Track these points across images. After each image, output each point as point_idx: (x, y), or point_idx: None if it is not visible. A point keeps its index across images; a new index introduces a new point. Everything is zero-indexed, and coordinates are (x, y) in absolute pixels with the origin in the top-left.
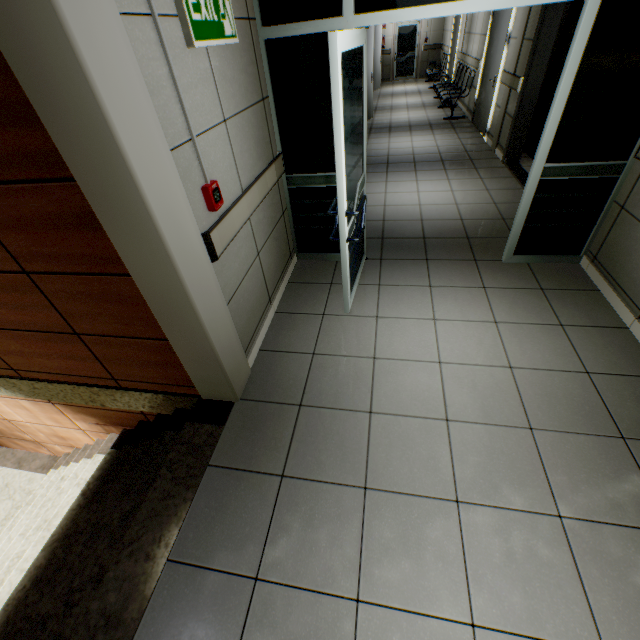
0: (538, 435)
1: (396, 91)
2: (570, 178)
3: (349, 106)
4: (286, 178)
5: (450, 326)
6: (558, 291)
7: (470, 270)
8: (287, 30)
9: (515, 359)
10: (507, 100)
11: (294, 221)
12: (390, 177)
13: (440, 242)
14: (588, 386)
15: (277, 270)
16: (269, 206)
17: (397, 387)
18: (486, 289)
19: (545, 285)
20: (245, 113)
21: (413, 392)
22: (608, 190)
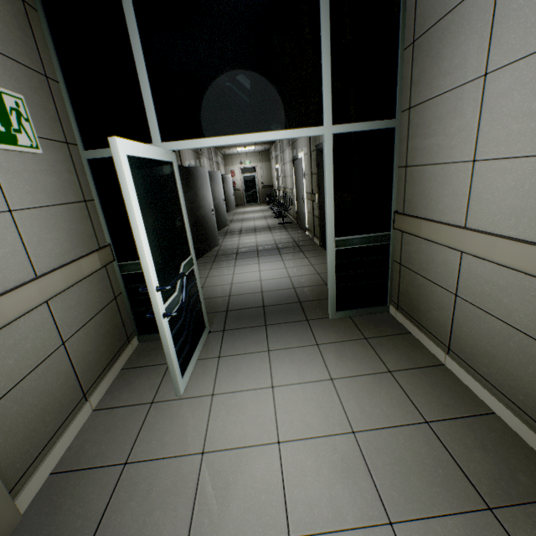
0: (401, 532)
1: (247, 210)
2: (357, 246)
3: (154, 199)
4: (119, 265)
5: (288, 391)
6: (379, 338)
7: (304, 329)
8: (107, 152)
9: (356, 420)
10: (313, 208)
11: (131, 304)
12: (238, 262)
13: (277, 308)
14: (433, 439)
15: (102, 357)
16: (90, 291)
17: (227, 494)
18: (319, 345)
19: (368, 334)
20: (52, 208)
21: (247, 498)
22: (386, 253)
